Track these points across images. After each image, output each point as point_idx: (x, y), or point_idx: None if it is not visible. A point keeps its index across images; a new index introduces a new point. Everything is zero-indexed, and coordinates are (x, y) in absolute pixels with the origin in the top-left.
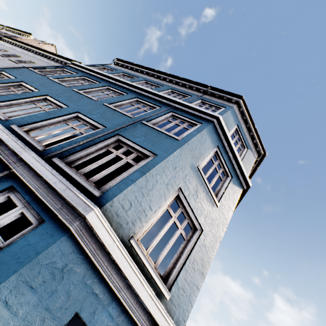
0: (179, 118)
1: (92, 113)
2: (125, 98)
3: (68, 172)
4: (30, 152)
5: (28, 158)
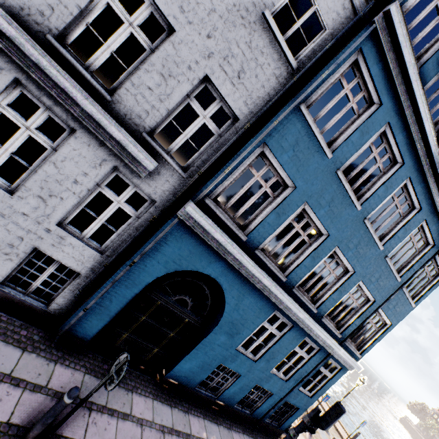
0: (435, 261)
1: (371, 280)
2: (412, 228)
3: (351, 349)
4: (342, 350)
5: (341, 353)
